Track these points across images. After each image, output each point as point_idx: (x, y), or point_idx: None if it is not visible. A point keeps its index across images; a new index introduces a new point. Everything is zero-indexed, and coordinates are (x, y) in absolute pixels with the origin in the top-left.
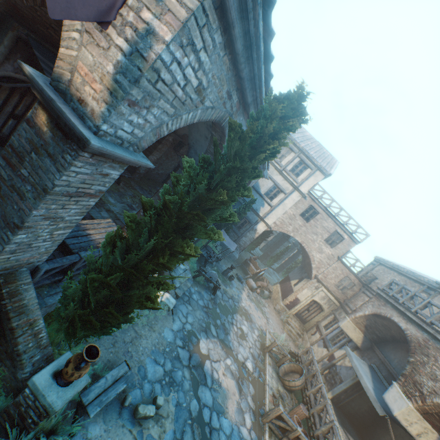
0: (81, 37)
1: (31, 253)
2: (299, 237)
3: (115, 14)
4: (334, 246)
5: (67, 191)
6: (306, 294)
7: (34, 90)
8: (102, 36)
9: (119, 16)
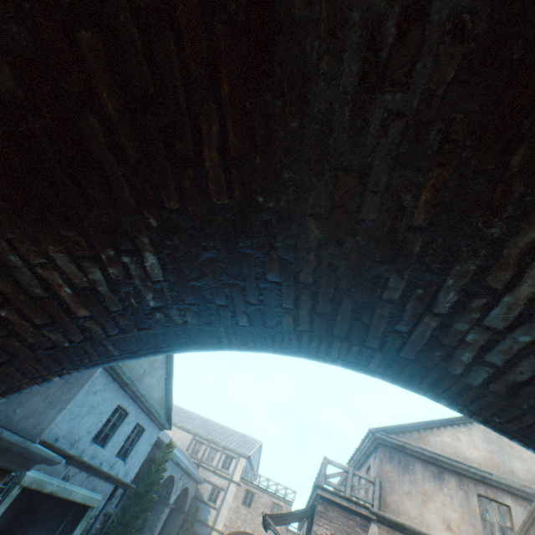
0: None
1: None
2: (249, 527)
3: None
4: None
5: None
6: None
7: None
8: None
9: None
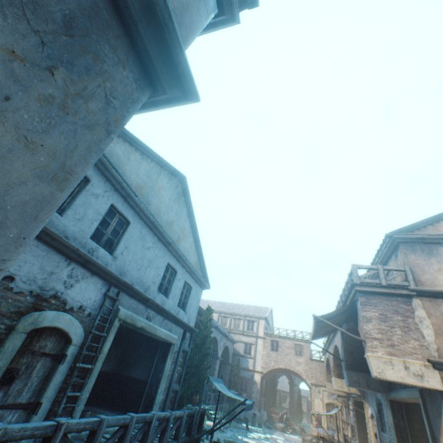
0: None
1: None
2: (281, 364)
3: None
4: (302, 353)
5: None
6: (319, 402)
7: None
8: None
9: None
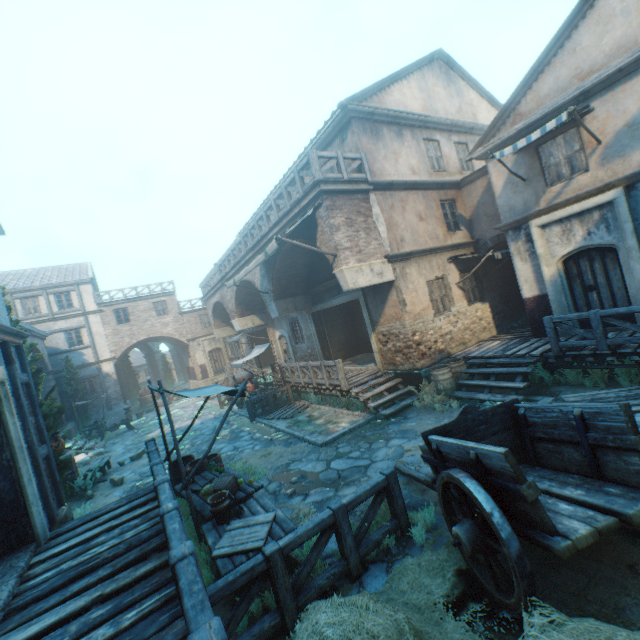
0: None
1: None
2: (142, 336)
3: None
4: (168, 311)
5: None
6: (201, 355)
7: None
8: None
9: None
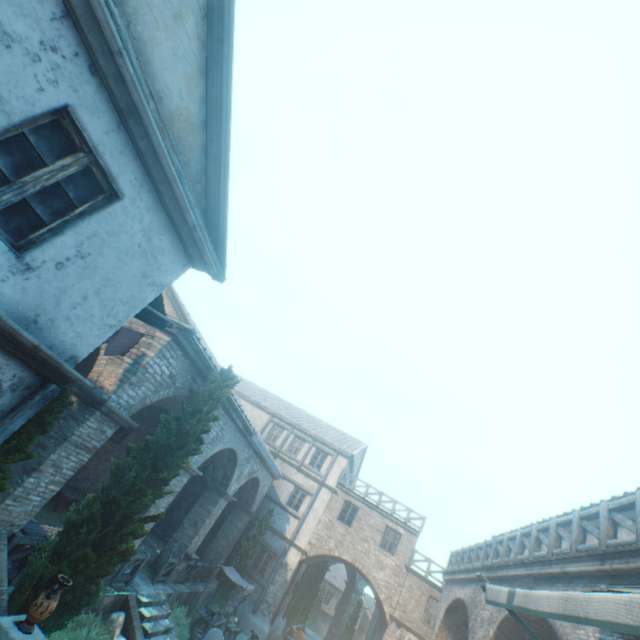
0: (108, 361)
1: (23, 507)
2: (347, 553)
3: (129, 351)
4: (395, 550)
5: (77, 441)
6: None
7: (74, 387)
8: (120, 359)
9: (130, 351)
